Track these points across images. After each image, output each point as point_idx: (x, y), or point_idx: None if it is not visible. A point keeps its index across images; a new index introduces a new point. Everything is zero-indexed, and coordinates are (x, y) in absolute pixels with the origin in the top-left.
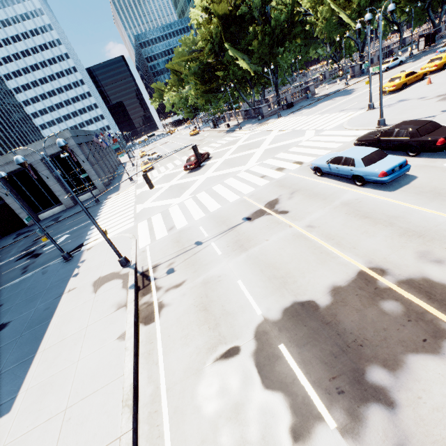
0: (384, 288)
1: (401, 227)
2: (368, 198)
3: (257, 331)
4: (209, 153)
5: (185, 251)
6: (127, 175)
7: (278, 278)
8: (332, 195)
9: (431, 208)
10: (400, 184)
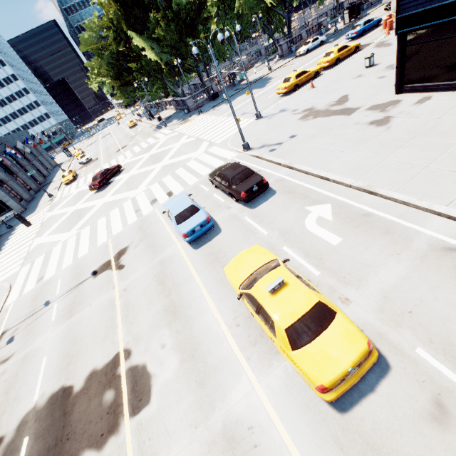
0: (117, 375)
1: (171, 299)
2: (179, 256)
3: (23, 420)
4: (120, 166)
5: (33, 313)
6: (52, 186)
7: (69, 356)
8: (162, 248)
9: (202, 276)
10: (206, 240)
